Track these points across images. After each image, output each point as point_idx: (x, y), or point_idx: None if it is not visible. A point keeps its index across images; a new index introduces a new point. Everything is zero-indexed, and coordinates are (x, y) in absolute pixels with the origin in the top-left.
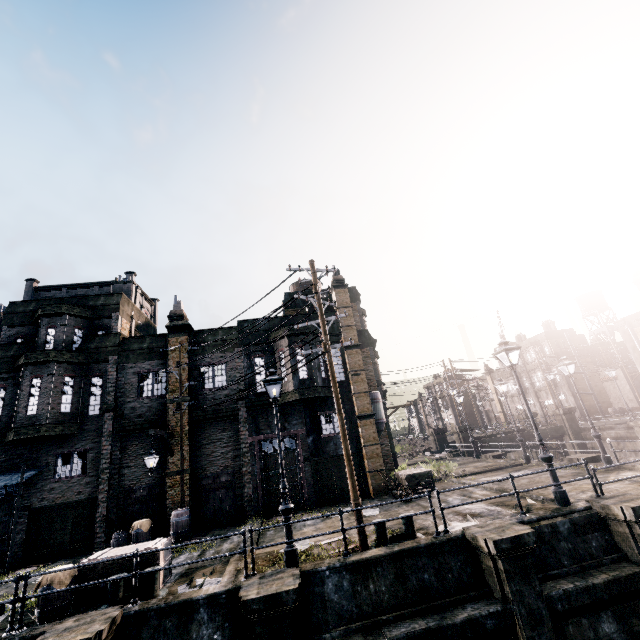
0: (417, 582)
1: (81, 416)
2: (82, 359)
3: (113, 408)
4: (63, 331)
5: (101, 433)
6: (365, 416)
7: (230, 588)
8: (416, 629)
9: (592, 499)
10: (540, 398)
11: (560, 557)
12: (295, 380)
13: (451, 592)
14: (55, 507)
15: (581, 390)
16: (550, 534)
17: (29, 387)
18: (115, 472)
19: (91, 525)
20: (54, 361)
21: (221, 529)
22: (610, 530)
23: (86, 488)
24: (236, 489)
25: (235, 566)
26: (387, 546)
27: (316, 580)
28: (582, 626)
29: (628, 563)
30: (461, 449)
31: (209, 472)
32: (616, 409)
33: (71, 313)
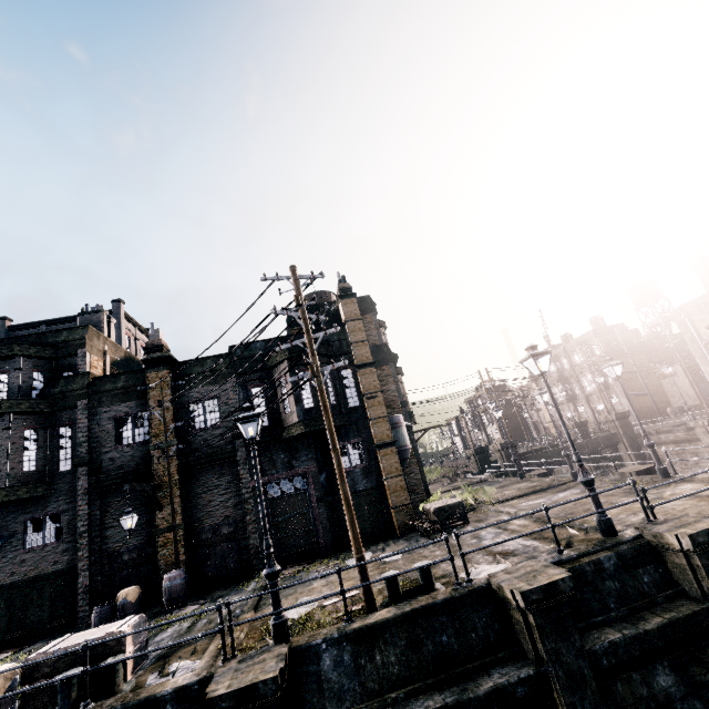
0: (434, 647)
1: (50, 474)
2: (45, 407)
3: (87, 461)
4: (18, 376)
5: (76, 491)
6: (385, 444)
7: (203, 677)
8: (430, 708)
9: (642, 526)
10: (592, 403)
11: (606, 600)
12: (299, 410)
13: (475, 655)
14: (28, 581)
15: (636, 391)
16: (593, 573)
17: None
18: (96, 535)
19: (73, 598)
20: (9, 413)
21: (224, 589)
22: (665, 561)
23: (63, 556)
24: (240, 541)
25: (219, 643)
26: (398, 605)
27: (310, 656)
28: (633, 682)
29: (686, 600)
30: (503, 469)
31: (207, 525)
32: (675, 409)
33: (26, 354)
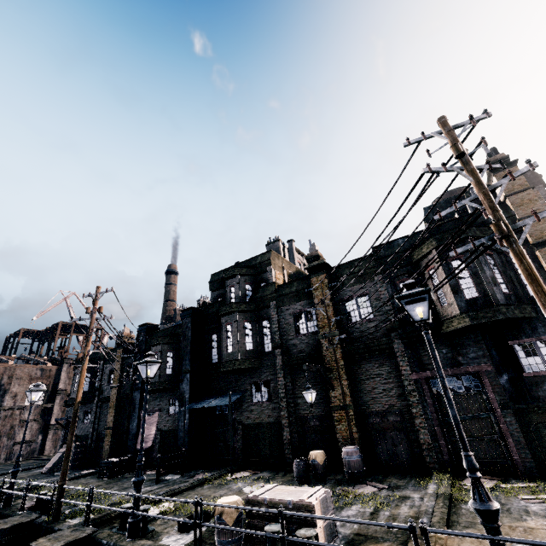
0: None
1: (260, 353)
2: (253, 307)
3: (279, 345)
4: (238, 288)
5: (275, 366)
6: None
7: None
8: None
9: None
10: None
11: None
12: (459, 301)
13: None
14: (256, 425)
15: None
16: None
17: (226, 332)
18: (290, 401)
19: (281, 445)
20: (236, 311)
21: (399, 478)
22: None
23: (273, 412)
24: (408, 433)
25: None
26: None
27: None
28: None
29: None
30: None
31: (373, 410)
32: None
33: (241, 273)
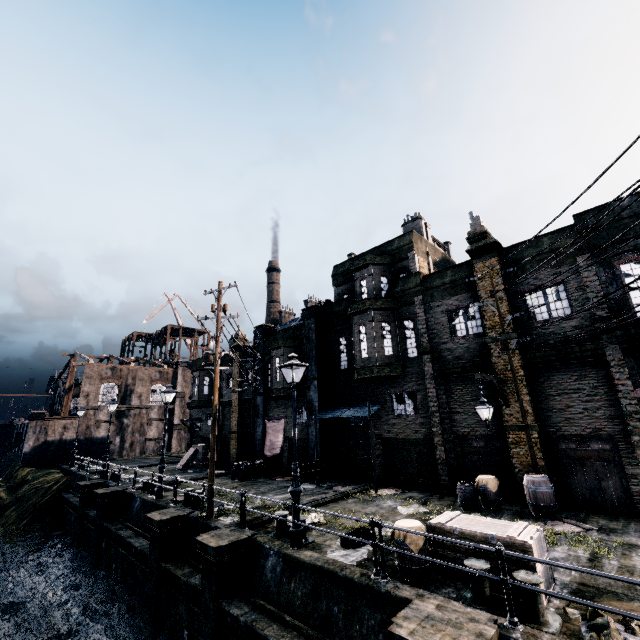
0: None
1: (402, 359)
2: (391, 304)
3: (429, 350)
4: (371, 281)
5: (423, 375)
6: None
7: None
8: None
9: None
10: None
11: None
12: None
13: None
14: (399, 441)
15: None
16: None
17: (358, 334)
18: (445, 416)
19: (433, 465)
20: (370, 309)
21: (608, 519)
22: None
23: (421, 428)
24: (623, 465)
25: None
26: None
27: None
28: None
29: None
30: None
31: (567, 433)
32: None
33: (374, 262)
